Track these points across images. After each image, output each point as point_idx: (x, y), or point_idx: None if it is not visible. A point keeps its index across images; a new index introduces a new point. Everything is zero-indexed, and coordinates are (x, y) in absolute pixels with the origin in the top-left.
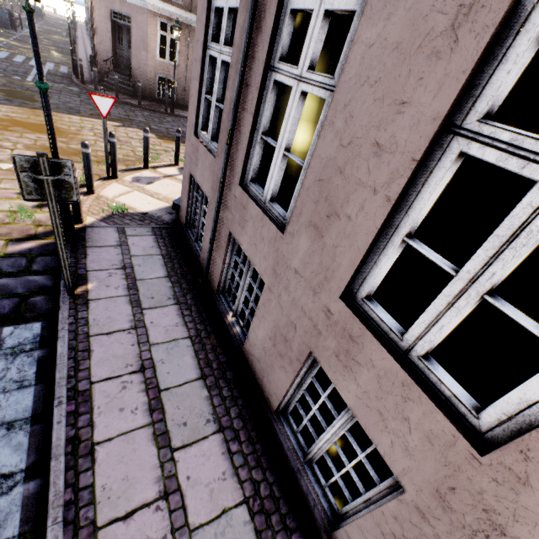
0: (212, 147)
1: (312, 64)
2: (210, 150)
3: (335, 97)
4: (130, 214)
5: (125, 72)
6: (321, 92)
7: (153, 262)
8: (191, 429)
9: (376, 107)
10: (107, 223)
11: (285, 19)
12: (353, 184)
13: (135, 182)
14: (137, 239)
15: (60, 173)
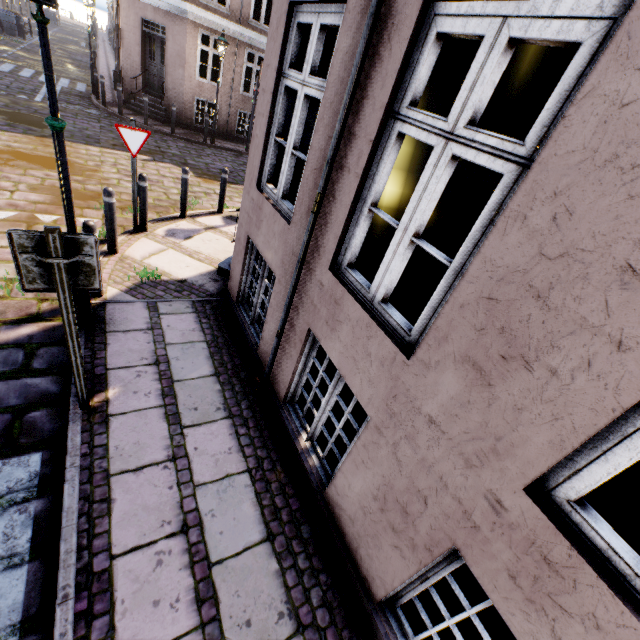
0: (284, 208)
1: (475, 117)
2: (280, 211)
3: (532, 176)
4: (164, 282)
5: (157, 93)
6: (493, 162)
7: (195, 353)
8: (257, 631)
9: (632, 207)
10: (134, 296)
11: (426, 47)
12: (566, 321)
13: (169, 236)
14: (174, 319)
15: (77, 252)
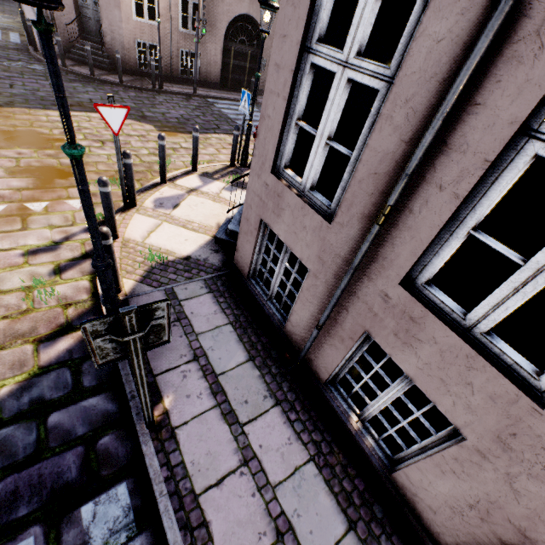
0: (315, 201)
1: None
2: (309, 203)
3: None
4: (172, 263)
5: (95, 39)
6: None
7: (225, 338)
8: None
9: None
10: (150, 285)
11: None
12: None
13: (158, 208)
14: (194, 304)
15: (148, 318)
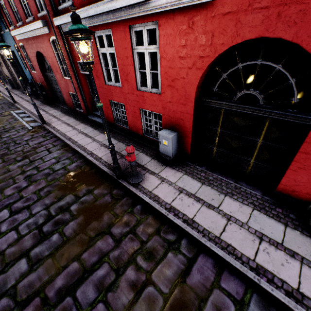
0: None
1: None
2: None
3: None
4: None
5: None
6: None
7: None
8: None
9: None
10: None
11: None
12: None
13: None
14: None
15: None
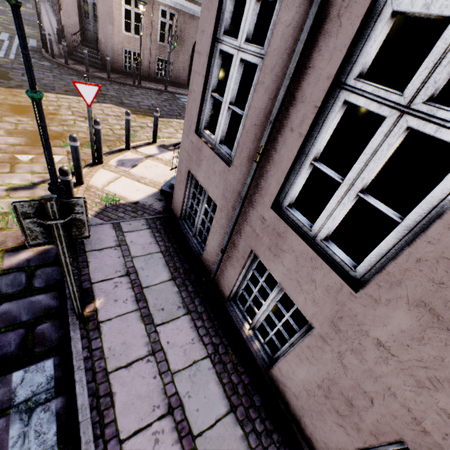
0: (222, 152)
1: (434, 93)
2: (218, 154)
3: None
4: (122, 205)
5: (93, 46)
6: None
7: (155, 262)
8: None
9: None
10: (102, 219)
11: (379, 24)
12: None
13: (120, 166)
14: (134, 235)
15: (70, 212)
